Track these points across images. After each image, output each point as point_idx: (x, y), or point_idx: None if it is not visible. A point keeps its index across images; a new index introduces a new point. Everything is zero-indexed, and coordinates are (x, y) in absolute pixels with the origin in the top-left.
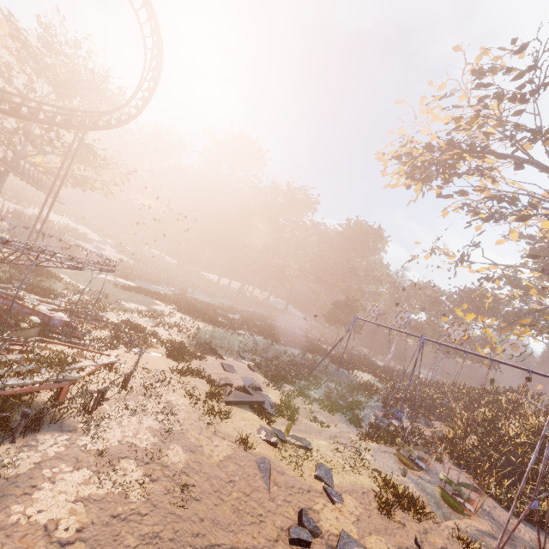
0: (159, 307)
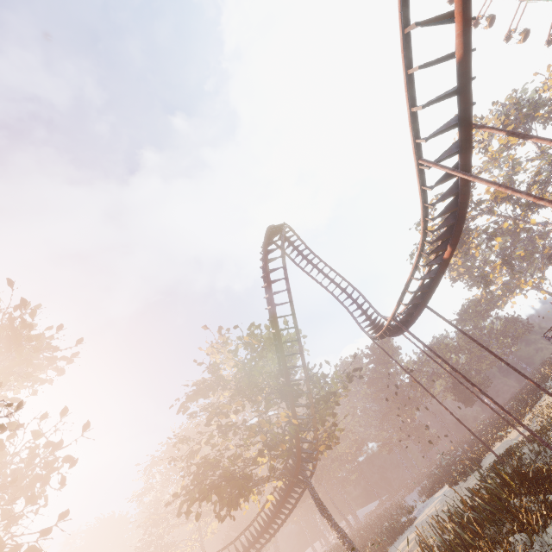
0: (512, 436)
